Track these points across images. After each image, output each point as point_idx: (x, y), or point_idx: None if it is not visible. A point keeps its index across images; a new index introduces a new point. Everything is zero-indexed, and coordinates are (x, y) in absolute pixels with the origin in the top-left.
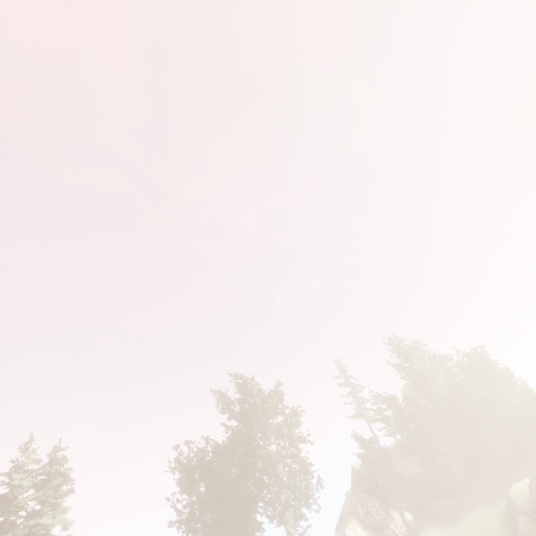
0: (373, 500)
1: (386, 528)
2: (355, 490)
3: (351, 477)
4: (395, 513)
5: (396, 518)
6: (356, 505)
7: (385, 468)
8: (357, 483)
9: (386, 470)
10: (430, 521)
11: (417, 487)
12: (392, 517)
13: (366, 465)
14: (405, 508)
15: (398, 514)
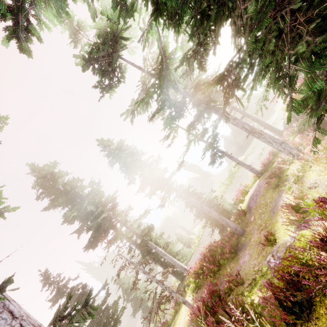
0: None
1: None
2: None
3: None
4: None
5: None
6: None
7: None
8: None
9: None
10: None
11: None
12: None
13: None
14: None
15: None
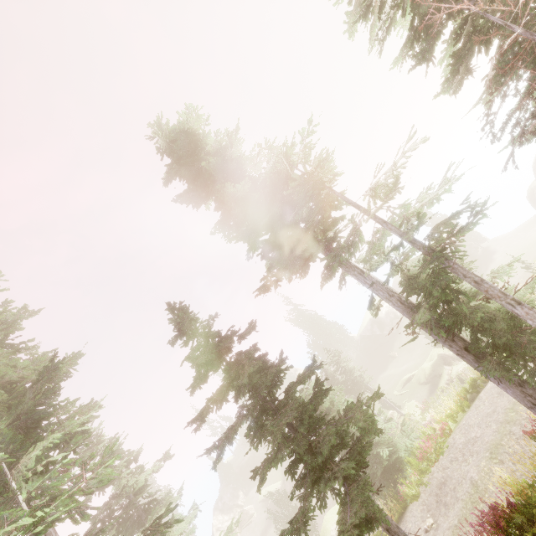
0: (226, 492)
1: (234, 504)
2: (221, 487)
3: (219, 479)
4: (239, 491)
5: (239, 494)
6: (217, 502)
7: (230, 469)
8: (222, 481)
9: (230, 470)
10: (256, 482)
11: (250, 465)
12: (237, 494)
13: (219, 475)
14: (243, 485)
15: (240, 490)
